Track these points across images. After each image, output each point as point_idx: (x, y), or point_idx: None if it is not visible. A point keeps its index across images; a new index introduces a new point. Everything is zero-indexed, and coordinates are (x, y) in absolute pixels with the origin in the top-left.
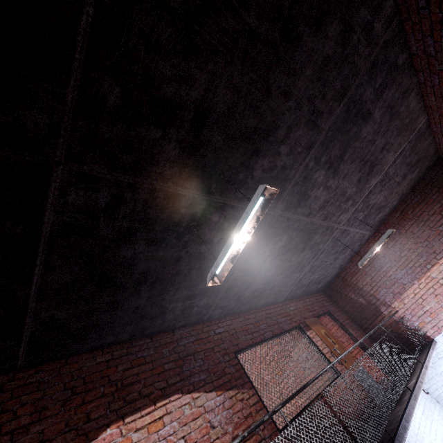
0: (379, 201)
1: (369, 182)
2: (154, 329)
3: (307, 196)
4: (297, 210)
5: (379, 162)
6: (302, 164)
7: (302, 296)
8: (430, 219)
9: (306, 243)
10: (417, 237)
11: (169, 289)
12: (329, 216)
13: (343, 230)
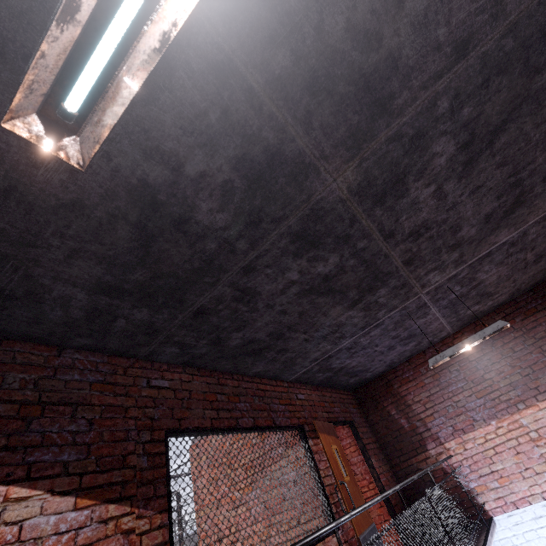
0: (489, 280)
1: (497, 232)
2: (12, 326)
3: (403, 189)
4: (375, 209)
5: (530, 200)
6: (429, 89)
7: (323, 386)
8: (545, 338)
9: (363, 294)
10: (517, 358)
11: (51, 241)
12: (416, 261)
13: (423, 302)
